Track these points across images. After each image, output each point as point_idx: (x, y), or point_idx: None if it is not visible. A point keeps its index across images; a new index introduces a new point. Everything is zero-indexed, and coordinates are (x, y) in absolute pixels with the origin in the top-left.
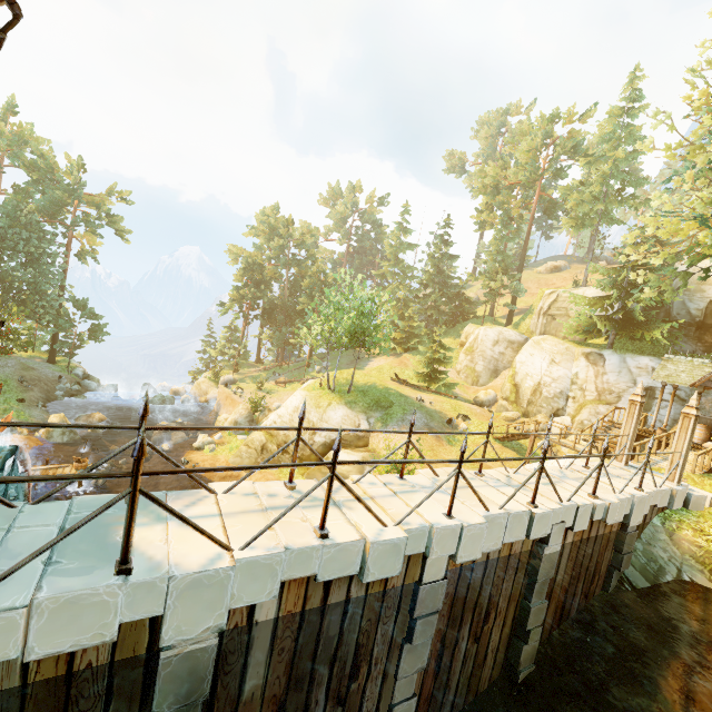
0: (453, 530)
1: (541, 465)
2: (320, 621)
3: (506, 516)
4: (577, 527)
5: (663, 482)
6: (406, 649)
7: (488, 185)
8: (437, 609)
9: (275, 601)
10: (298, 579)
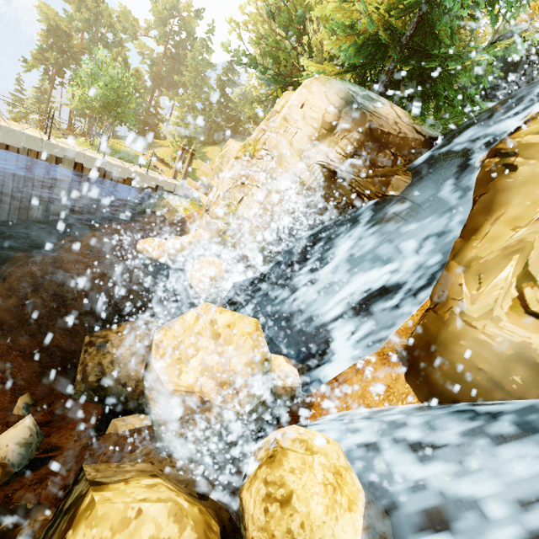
0: None
1: (51, 122)
2: None
3: (23, 134)
4: (87, 166)
5: (170, 179)
6: None
7: None
8: None
9: None
10: None
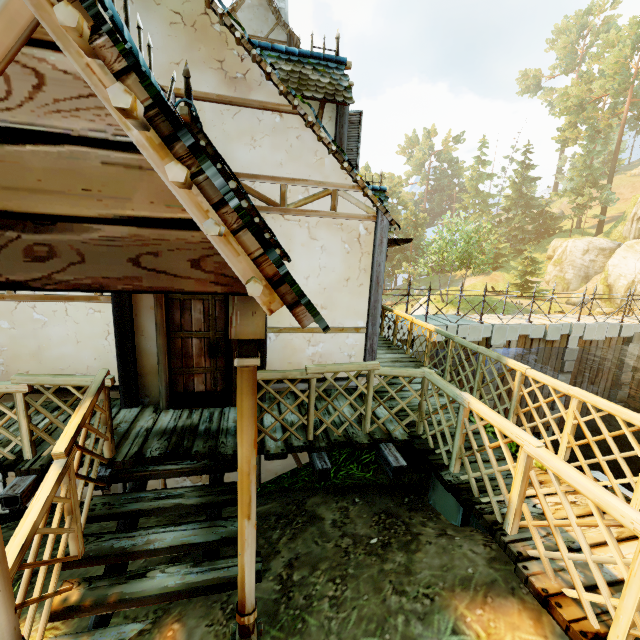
0: (581, 325)
1: (626, 303)
2: (529, 353)
3: (607, 325)
4: None
5: None
6: (560, 374)
7: (571, 105)
8: (574, 359)
9: (516, 342)
10: (523, 336)
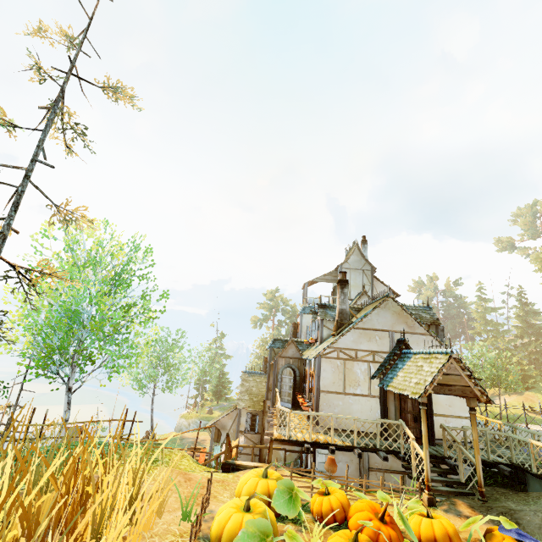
0: None
1: None
2: None
3: None
4: None
5: None
6: None
7: None
8: None
9: None
10: None
